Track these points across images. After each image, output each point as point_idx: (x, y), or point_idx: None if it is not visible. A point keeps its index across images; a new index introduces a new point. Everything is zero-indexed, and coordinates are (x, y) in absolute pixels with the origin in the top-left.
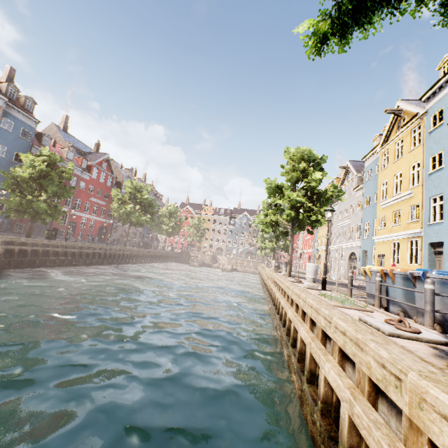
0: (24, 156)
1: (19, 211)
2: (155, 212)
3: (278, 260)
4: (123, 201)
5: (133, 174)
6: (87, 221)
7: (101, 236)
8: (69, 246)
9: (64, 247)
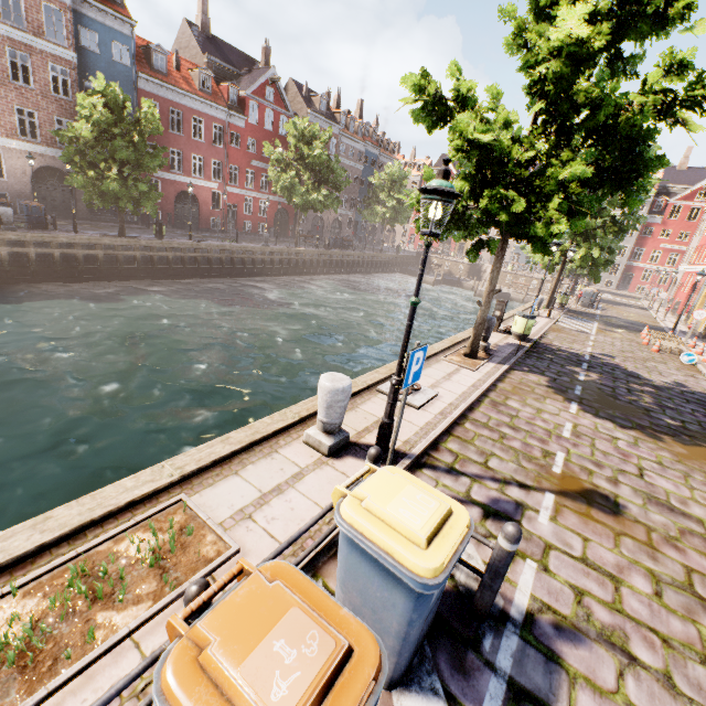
0: (82, 99)
1: (101, 197)
2: (345, 183)
3: (504, 305)
4: (286, 164)
5: (334, 105)
6: (253, 203)
7: (280, 226)
8: (185, 248)
9: (177, 250)
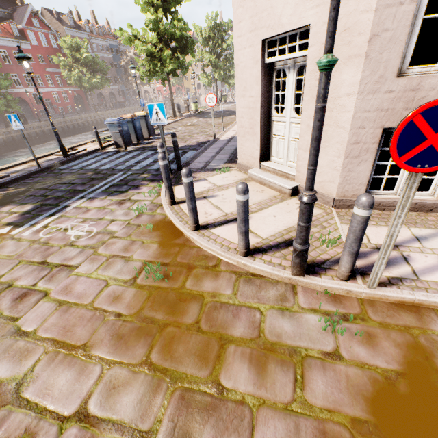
0: None
1: None
2: (107, 69)
3: (187, 101)
4: (70, 66)
5: (77, 19)
6: (58, 95)
7: (80, 105)
8: (42, 126)
9: (39, 128)
